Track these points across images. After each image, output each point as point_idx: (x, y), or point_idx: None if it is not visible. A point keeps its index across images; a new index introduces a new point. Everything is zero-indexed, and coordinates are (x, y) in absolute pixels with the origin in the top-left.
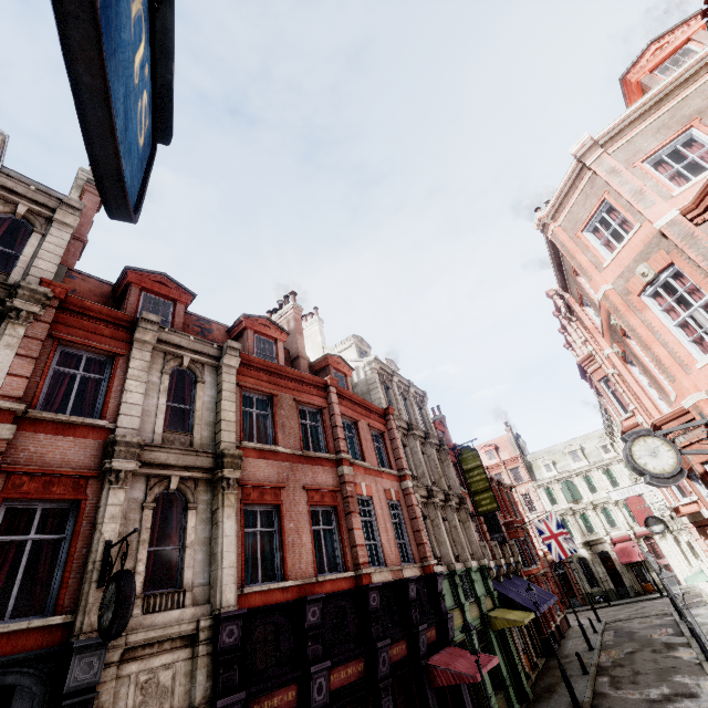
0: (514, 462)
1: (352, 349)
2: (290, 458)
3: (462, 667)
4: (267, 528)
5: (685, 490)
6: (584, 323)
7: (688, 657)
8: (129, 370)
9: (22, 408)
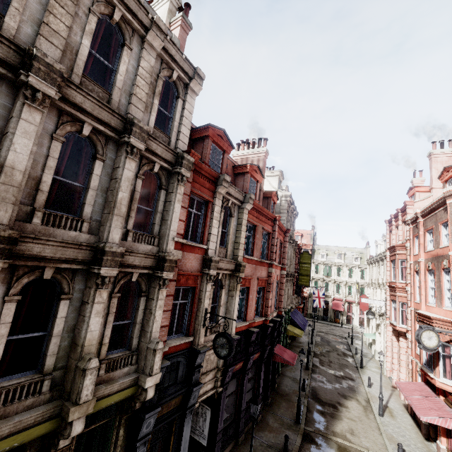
0: (308, 247)
1: (276, 178)
2: (256, 262)
3: (287, 357)
4: (241, 295)
5: (404, 322)
6: (419, 239)
7: (352, 362)
8: (214, 213)
9: (185, 242)
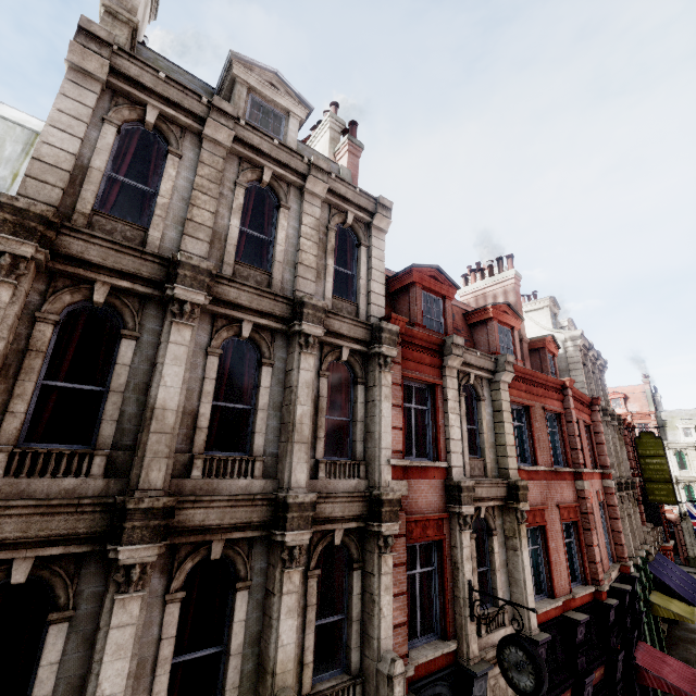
0: (645, 418)
1: (544, 312)
2: (546, 475)
3: (672, 678)
4: (532, 543)
5: None
6: None
7: None
8: (448, 402)
9: (408, 464)
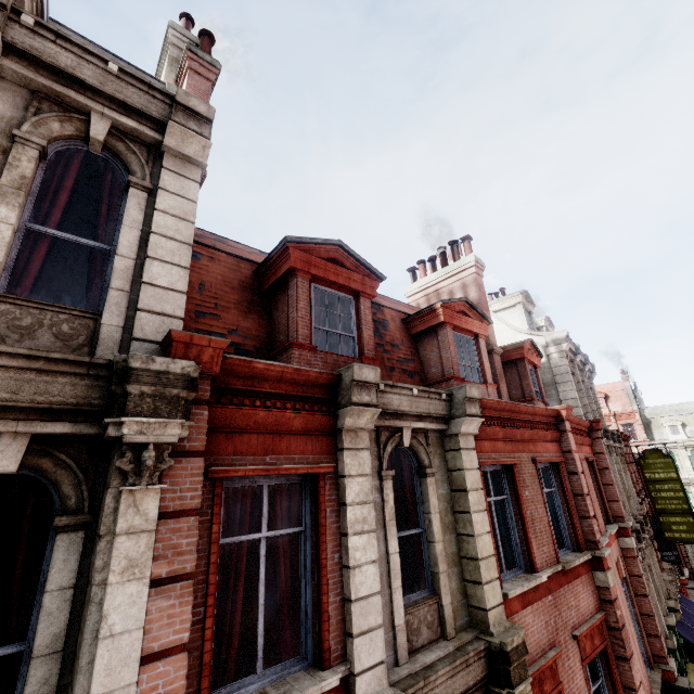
0: (630, 418)
1: (517, 310)
2: (550, 584)
3: None
4: None
5: None
6: None
7: None
8: (347, 509)
9: None
